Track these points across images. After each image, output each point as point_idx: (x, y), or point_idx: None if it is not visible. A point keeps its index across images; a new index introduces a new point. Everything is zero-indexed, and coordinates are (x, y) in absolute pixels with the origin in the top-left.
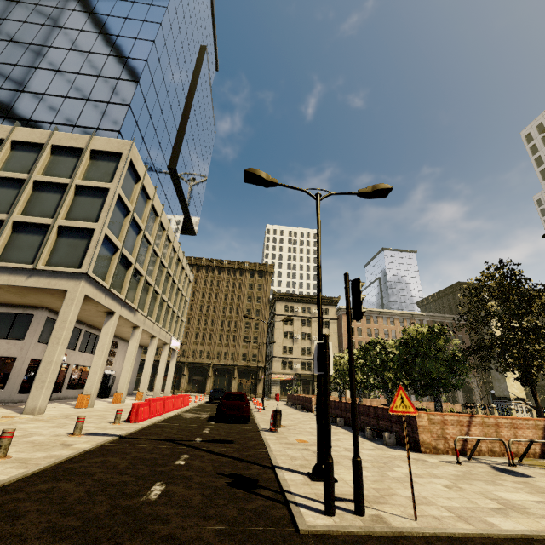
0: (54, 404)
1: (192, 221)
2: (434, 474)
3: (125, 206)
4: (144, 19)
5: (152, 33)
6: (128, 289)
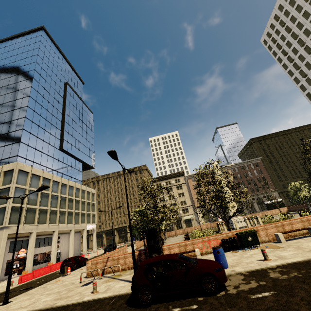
0: (18, 277)
1: (88, 163)
2: (51, 292)
3: (23, 188)
4: (23, 97)
5: (26, 102)
6: (37, 220)
